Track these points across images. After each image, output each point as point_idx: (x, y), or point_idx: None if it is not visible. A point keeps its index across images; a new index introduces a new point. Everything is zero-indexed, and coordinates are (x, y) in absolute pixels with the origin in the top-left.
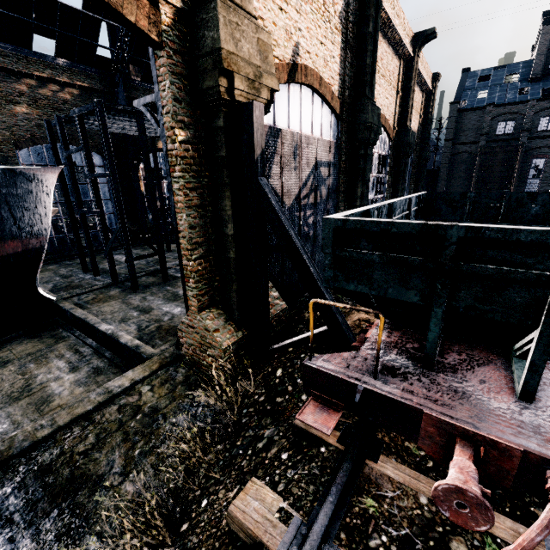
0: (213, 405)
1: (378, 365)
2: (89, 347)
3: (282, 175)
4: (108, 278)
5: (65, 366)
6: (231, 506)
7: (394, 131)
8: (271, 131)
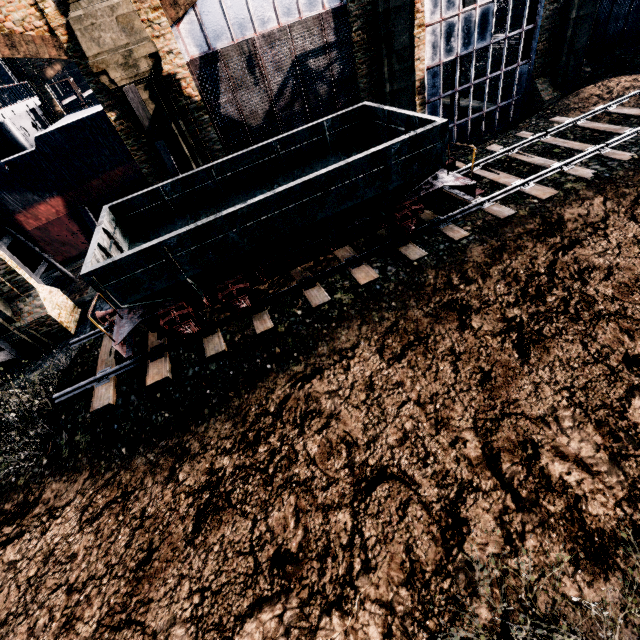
0: None
1: None
2: None
3: (237, 99)
4: None
5: None
6: None
7: None
8: (206, 60)
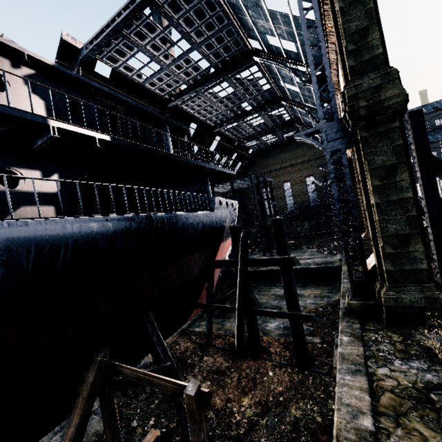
0: None
1: None
2: (279, 284)
3: None
4: None
5: (282, 289)
6: None
7: None
8: None
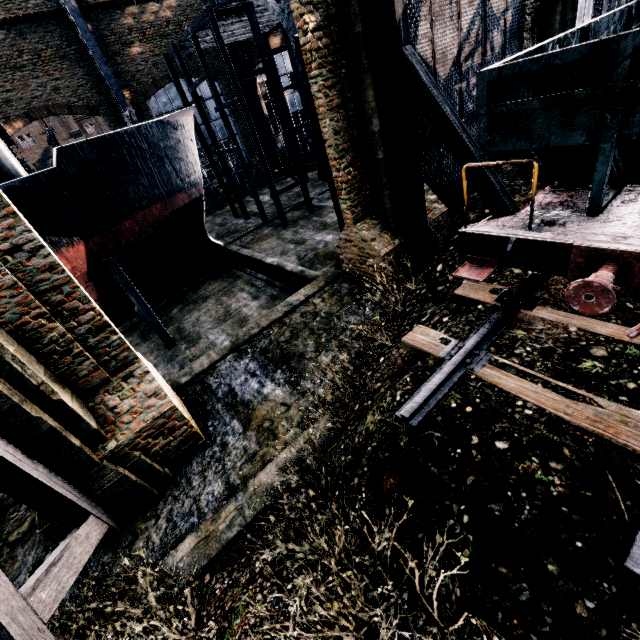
0: (379, 302)
1: (532, 217)
2: (261, 281)
3: (433, 34)
4: (258, 220)
5: (248, 296)
6: (403, 338)
7: None
8: None
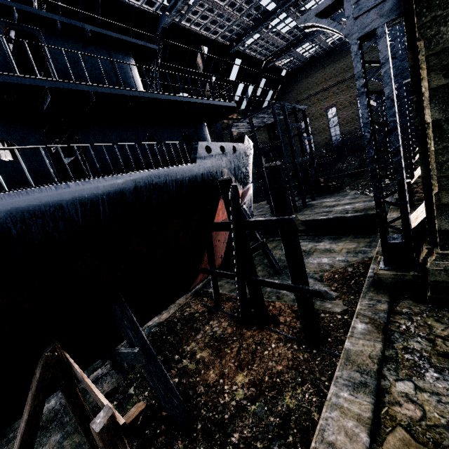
0: None
1: None
2: (307, 236)
3: None
4: (263, 216)
5: (309, 243)
6: None
7: None
8: None
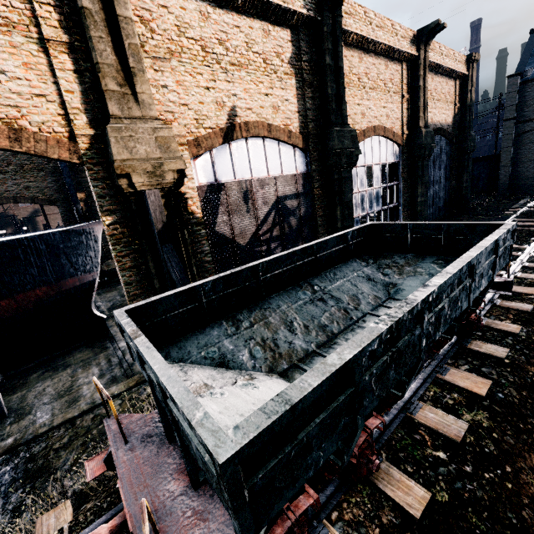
0: None
1: (123, 434)
2: (118, 358)
3: (231, 221)
4: None
5: (97, 373)
6: (39, 518)
7: (404, 135)
8: (212, 187)
